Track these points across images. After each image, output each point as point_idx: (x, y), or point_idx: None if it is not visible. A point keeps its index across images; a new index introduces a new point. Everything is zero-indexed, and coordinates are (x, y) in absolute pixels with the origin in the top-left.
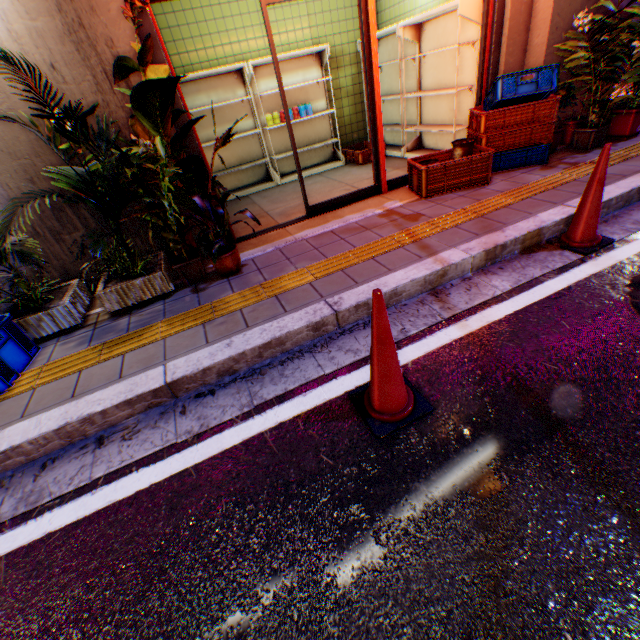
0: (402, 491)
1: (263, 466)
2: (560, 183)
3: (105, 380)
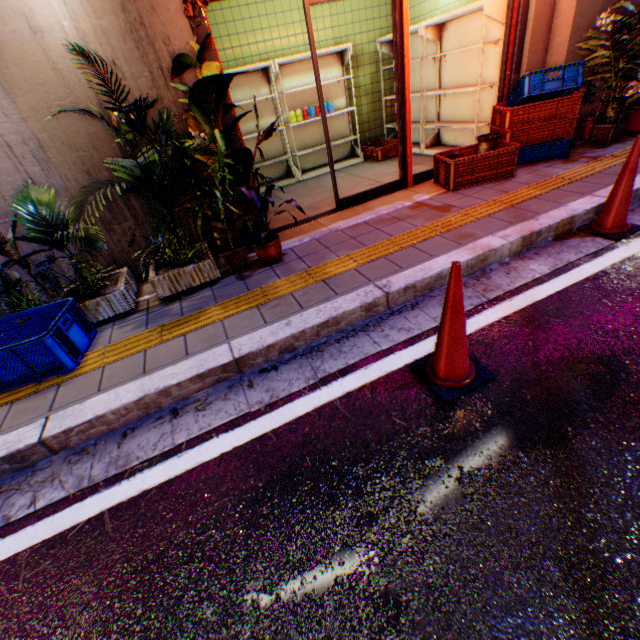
0: (477, 445)
1: (339, 429)
2: (584, 175)
3: (172, 357)
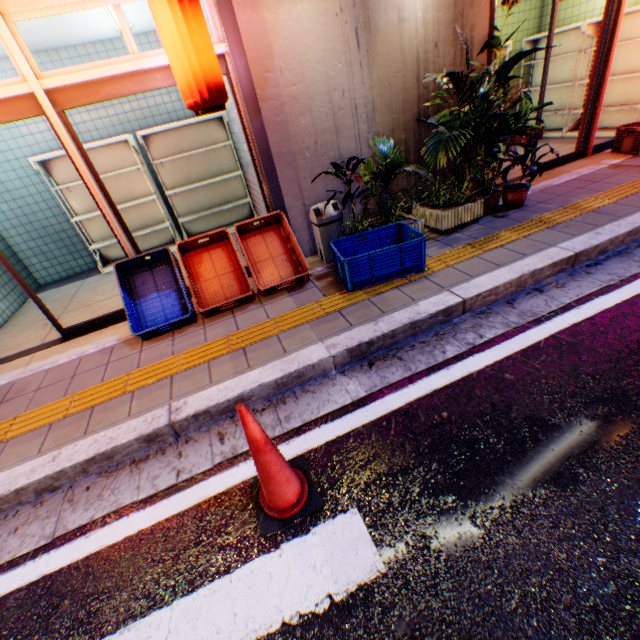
0: None
1: None
2: None
3: (511, 257)
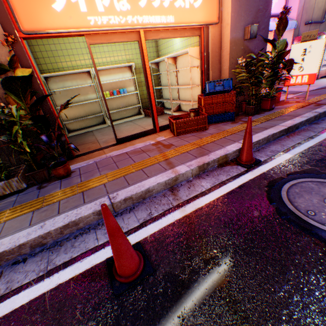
0: None
1: (35, 323)
2: (238, 130)
3: None
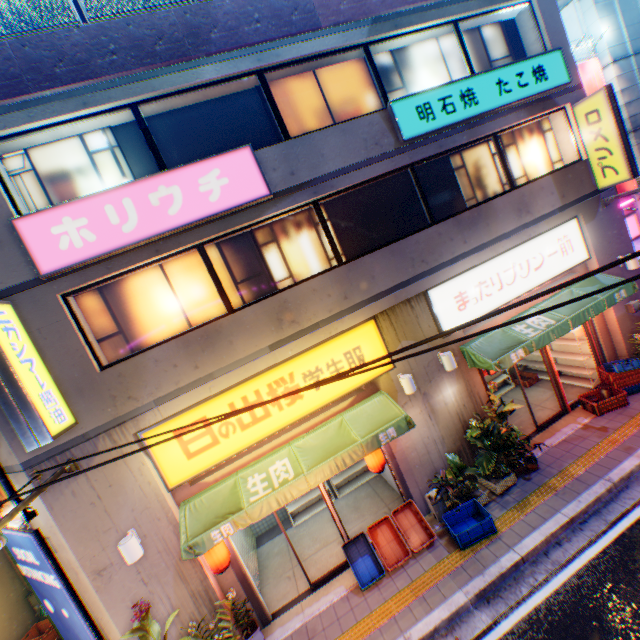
0: None
1: (634, 540)
2: None
3: (538, 520)
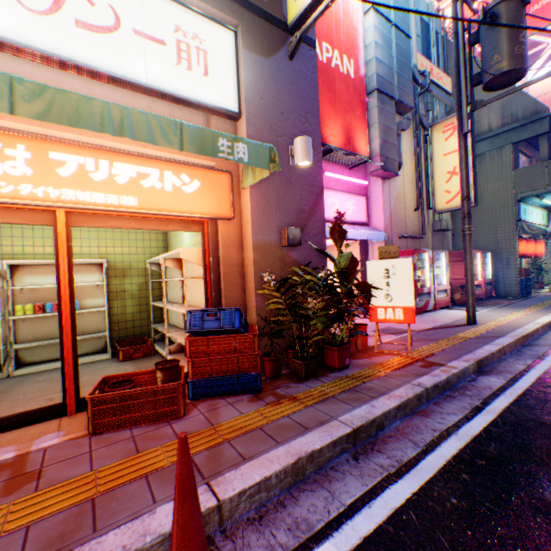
0: None
1: None
2: (243, 430)
3: None
